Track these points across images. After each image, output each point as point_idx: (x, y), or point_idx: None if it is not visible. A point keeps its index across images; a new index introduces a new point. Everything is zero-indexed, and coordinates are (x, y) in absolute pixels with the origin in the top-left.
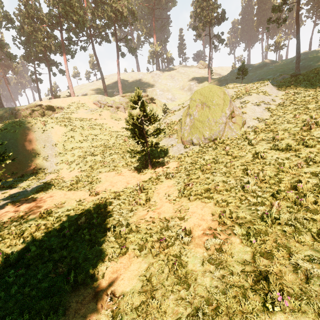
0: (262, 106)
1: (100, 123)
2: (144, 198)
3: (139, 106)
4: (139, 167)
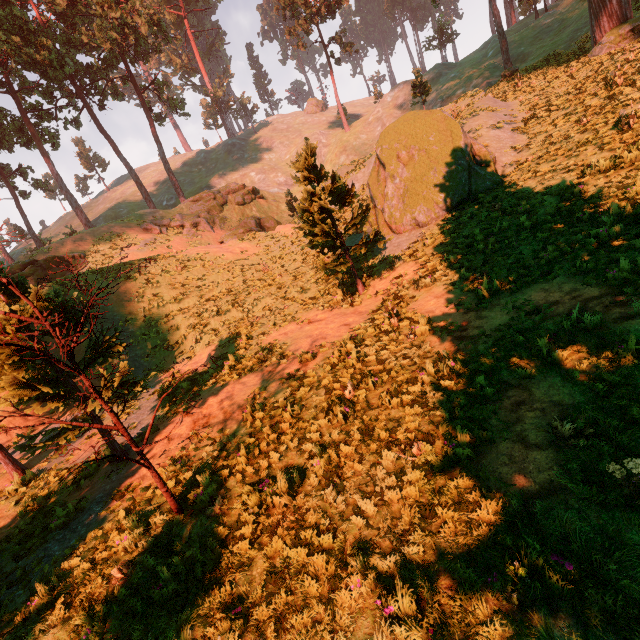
0: (506, 128)
1: (195, 255)
2: (423, 322)
3: (235, 211)
4: (340, 298)
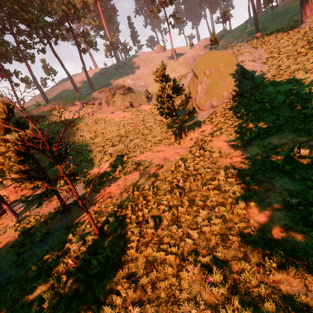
0: (257, 61)
1: (101, 117)
2: (217, 152)
3: (119, 98)
4: (173, 140)
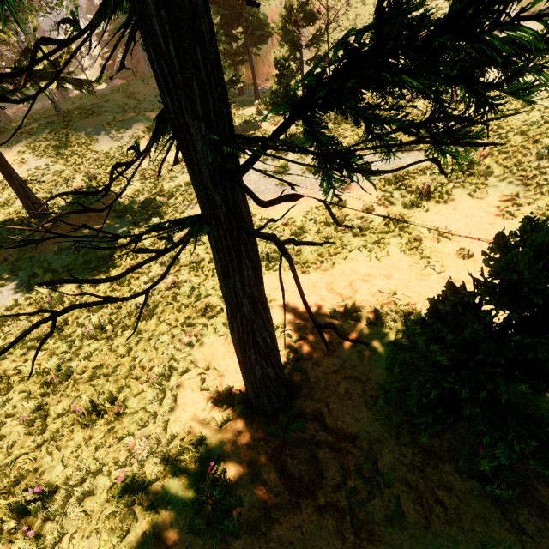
0: None
1: None
2: None
3: None
4: None
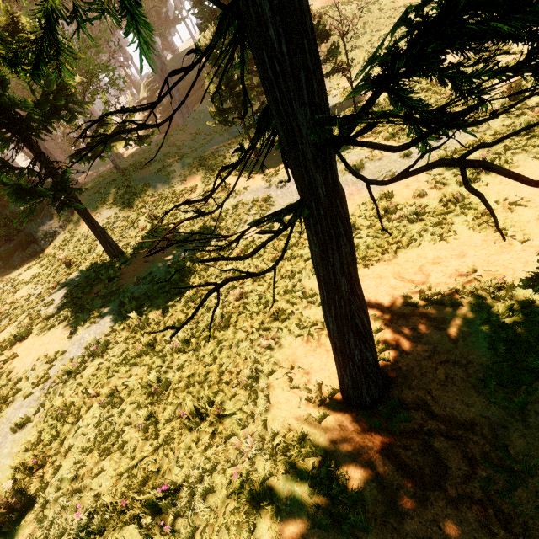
0: None
1: None
2: None
3: None
4: None
